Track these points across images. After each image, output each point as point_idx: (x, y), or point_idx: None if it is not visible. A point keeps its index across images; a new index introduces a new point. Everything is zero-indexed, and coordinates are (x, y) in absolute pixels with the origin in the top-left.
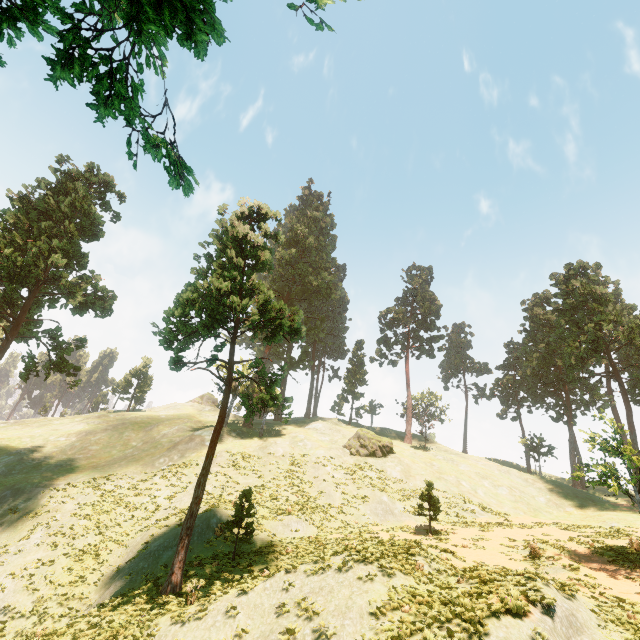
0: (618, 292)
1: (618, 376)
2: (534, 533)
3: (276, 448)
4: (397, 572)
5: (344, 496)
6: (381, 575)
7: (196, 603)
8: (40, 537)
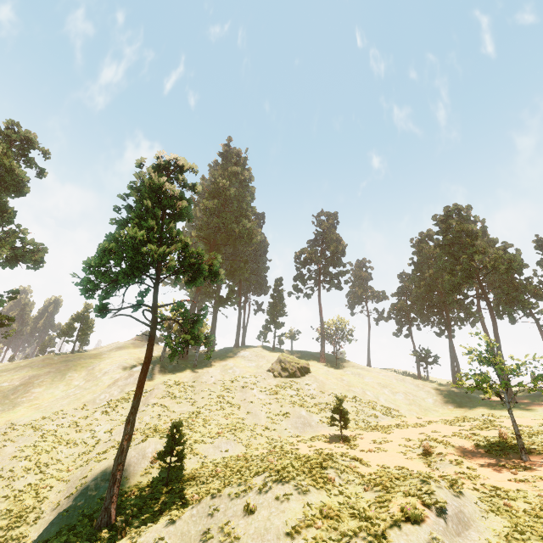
0: (484, 229)
1: (486, 297)
2: (425, 431)
3: (208, 377)
4: (311, 488)
5: (268, 414)
6: (297, 493)
7: (127, 536)
8: None
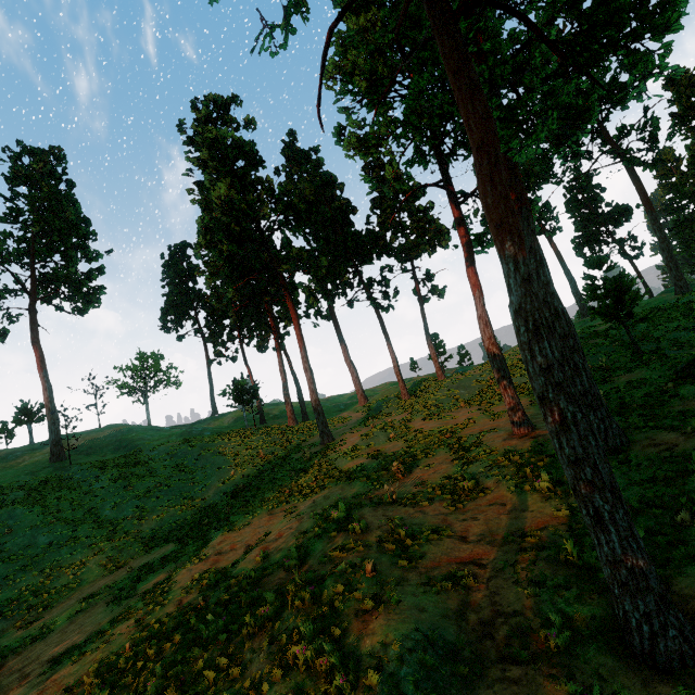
0: (318, 161)
1: (278, 272)
2: None
3: None
4: None
5: None
6: None
7: None
8: None
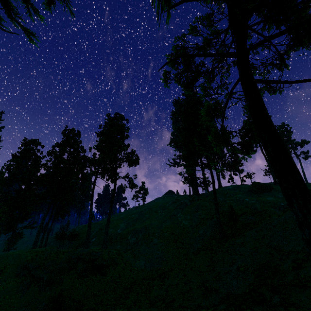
0: None
1: None
2: None
3: (218, 198)
4: None
5: (262, 207)
6: None
7: (238, 236)
8: (156, 240)
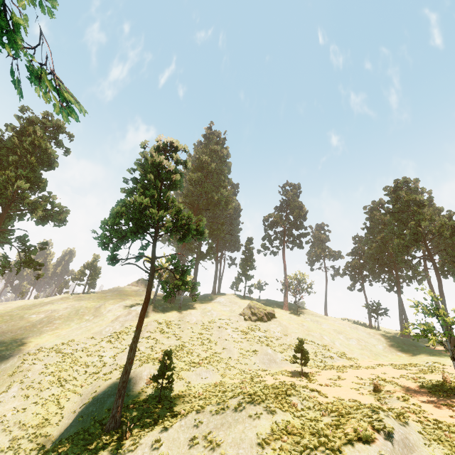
0: (431, 199)
1: (432, 258)
2: (375, 372)
3: (191, 317)
4: (278, 410)
5: (240, 351)
6: (266, 413)
7: (130, 438)
8: (16, 391)
